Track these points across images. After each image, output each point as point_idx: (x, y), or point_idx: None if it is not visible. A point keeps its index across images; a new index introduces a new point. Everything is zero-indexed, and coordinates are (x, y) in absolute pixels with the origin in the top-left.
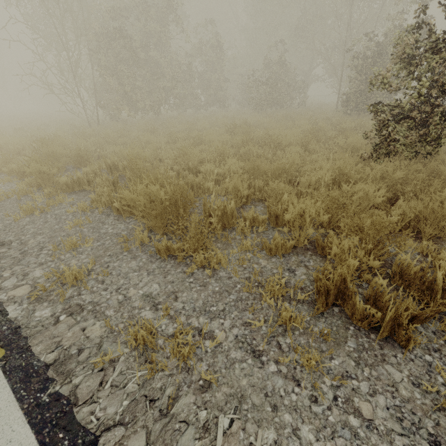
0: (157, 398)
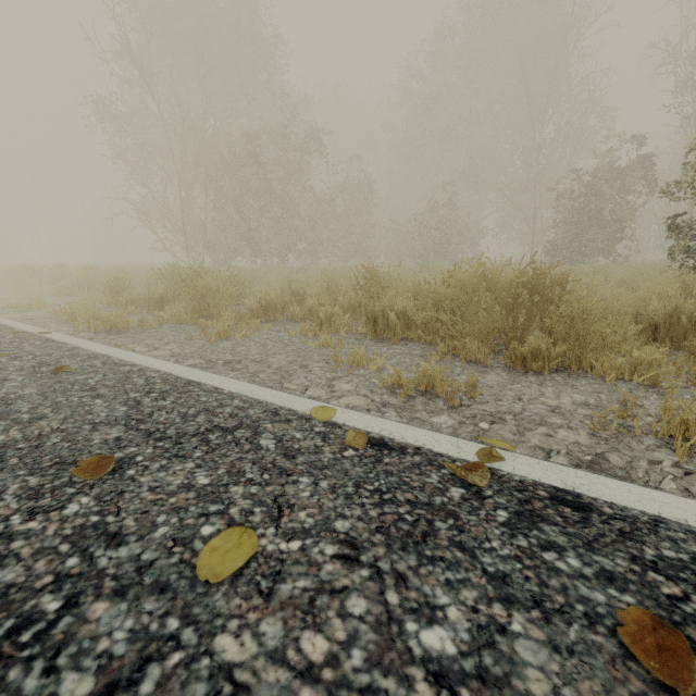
0: None
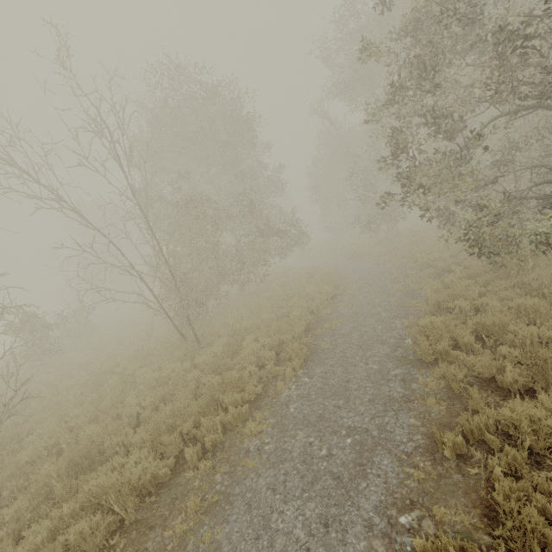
0: None
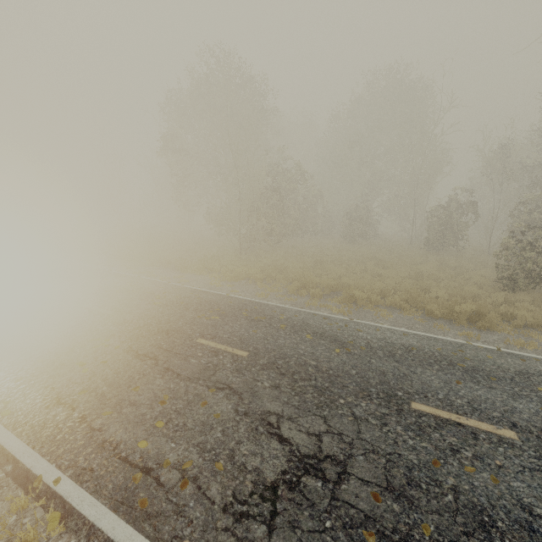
0: (538, 353)
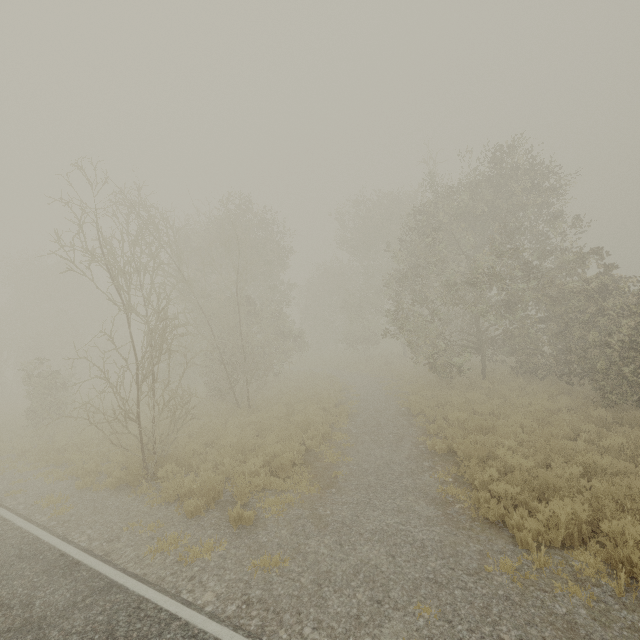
0: None
